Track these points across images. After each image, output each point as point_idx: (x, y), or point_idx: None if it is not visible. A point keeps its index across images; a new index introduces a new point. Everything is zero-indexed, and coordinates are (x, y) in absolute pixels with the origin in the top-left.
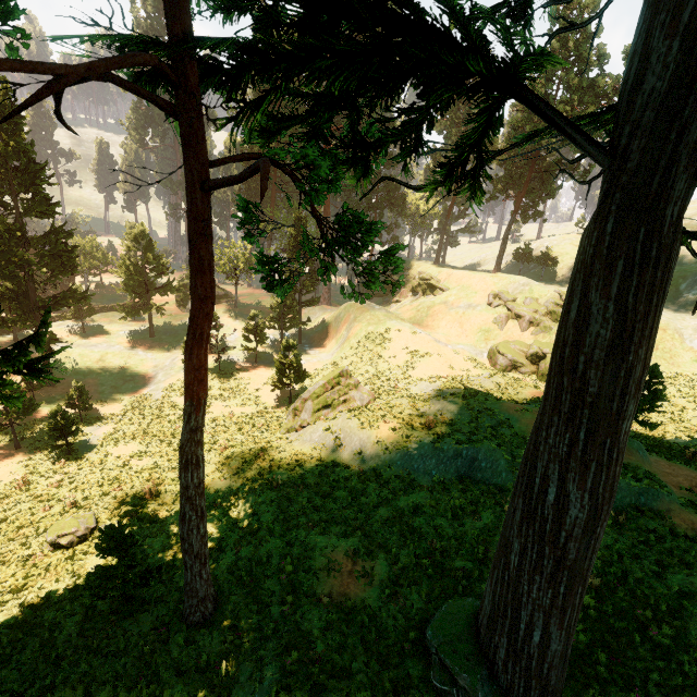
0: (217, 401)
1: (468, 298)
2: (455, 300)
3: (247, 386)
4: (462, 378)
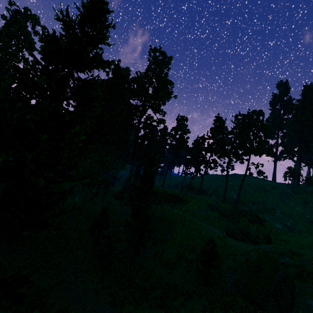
0: (170, 301)
1: (202, 206)
2: (198, 207)
3: (164, 278)
4: (264, 249)
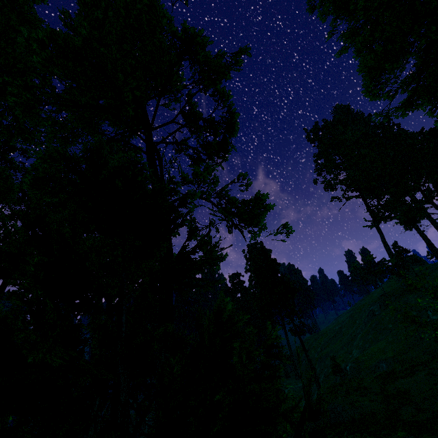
0: None
1: None
2: None
3: None
4: None
